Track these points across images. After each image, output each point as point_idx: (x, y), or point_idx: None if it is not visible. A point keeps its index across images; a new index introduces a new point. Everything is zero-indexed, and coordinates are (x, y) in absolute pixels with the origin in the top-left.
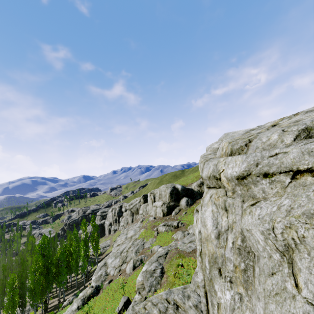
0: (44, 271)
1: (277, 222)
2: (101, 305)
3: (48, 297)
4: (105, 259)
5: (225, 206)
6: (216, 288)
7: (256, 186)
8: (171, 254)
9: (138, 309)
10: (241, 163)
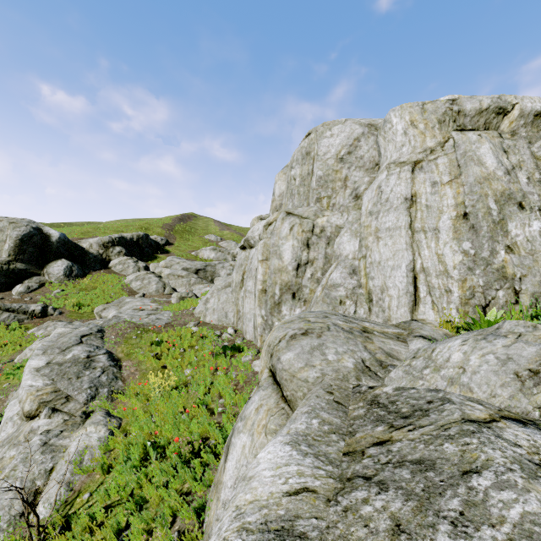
0: None
1: None
2: None
3: None
4: None
5: (502, 147)
6: (511, 226)
7: None
8: (120, 331)
9: (297, 330)
10: None
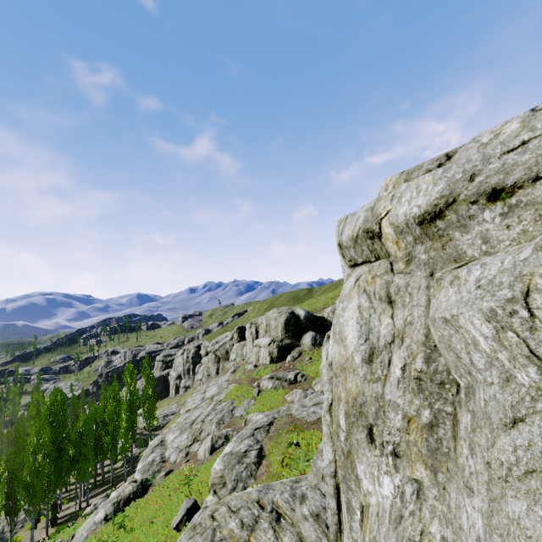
0: (54, 452)
1: (540, 274)
2: (147, 515)
3: (60, 499)
4: (163, 434)
5: (388, 294)
6: (360, 471)
7: (466, 231)
8: (279, 425)
9: (200, 519)
10: (431, 185)
